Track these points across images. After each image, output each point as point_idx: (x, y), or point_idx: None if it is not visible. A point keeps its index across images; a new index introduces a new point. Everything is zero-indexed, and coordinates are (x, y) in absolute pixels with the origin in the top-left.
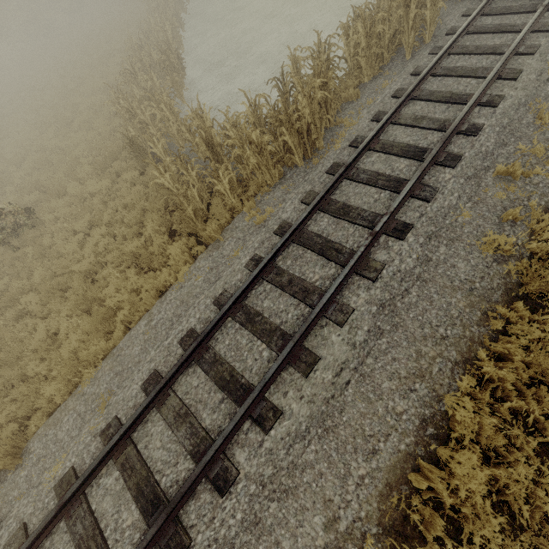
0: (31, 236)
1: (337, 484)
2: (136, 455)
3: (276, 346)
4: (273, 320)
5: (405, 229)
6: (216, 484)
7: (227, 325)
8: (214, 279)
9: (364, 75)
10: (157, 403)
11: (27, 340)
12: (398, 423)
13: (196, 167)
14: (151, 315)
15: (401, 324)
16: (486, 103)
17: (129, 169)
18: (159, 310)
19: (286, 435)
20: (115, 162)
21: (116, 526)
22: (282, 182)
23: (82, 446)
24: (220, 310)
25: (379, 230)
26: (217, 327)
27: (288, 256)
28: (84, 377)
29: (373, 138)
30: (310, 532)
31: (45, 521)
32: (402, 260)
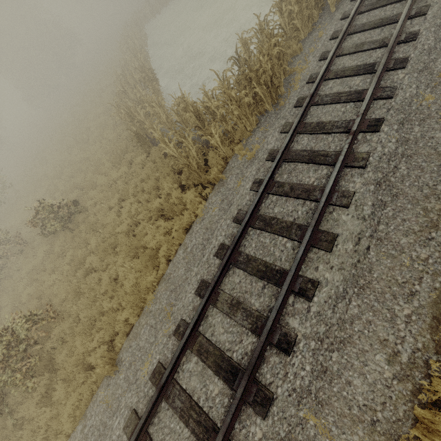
0: (80, 219)
1: (387, 326)
2: (207, 342)
3: (296, 236)
4: (286, 219)
5: (378, 123)
6: (280, 347)
7: (250, 233)
8: (226, 206)
9: (302, 32)
10: (211, 301)
11: (97, 287)
12: (426, 267)
13: (190, 135)
14: (185, 245)
15: (400, 193)
16: (416, 14)
17: (137, 155)
18: (191, 239)
19: (328, 298)
20: (126, 154)
21: (206, 396)
22: (259, 126)
23: (162, 346)
24: (240, 224)
25: (356, 129)
26: (242, 236)
27: (283, 172)
28: (148, 299)
29: (325, 71)
30: (375, 368)
31: (151, 402)
32: (384, 146)
